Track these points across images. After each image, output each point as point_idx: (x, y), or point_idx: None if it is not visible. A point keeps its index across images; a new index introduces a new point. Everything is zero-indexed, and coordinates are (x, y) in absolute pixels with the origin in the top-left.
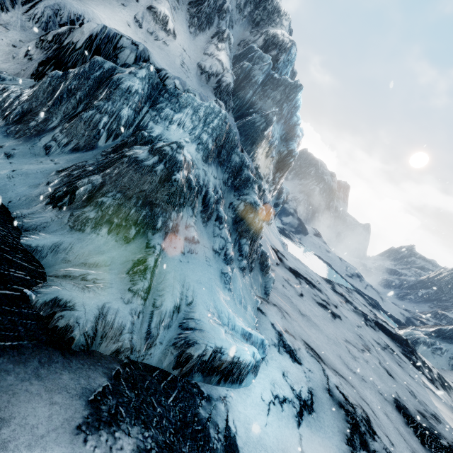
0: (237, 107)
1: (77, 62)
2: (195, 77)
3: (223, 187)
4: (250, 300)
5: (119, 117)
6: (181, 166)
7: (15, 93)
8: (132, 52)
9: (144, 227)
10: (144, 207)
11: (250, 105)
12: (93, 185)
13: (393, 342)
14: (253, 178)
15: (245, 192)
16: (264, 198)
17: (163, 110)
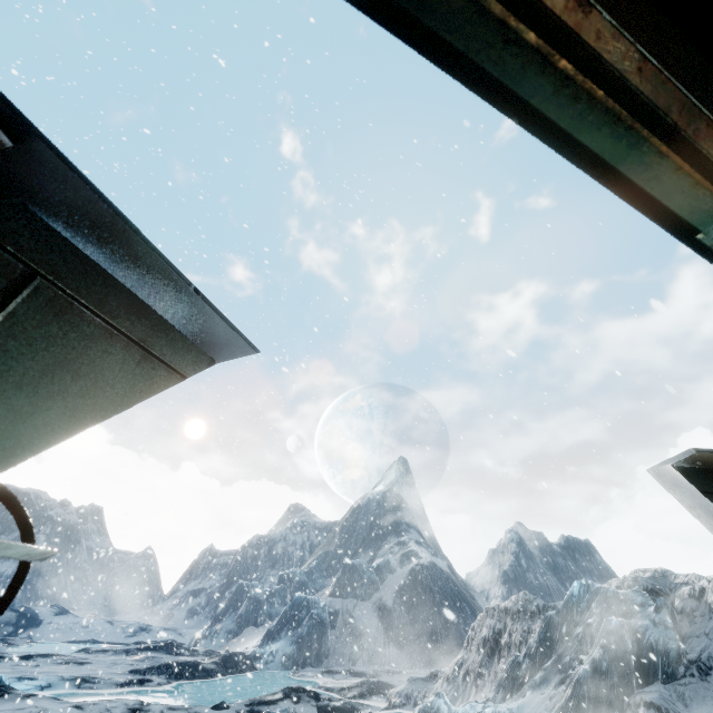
0: None
1: None
2: None
3: None
4: None
5: None
6: None
7: None
8: None
9: None
10: None
11: None
12: None
13: (158, 652)
14: None
15: None
16: None
17: None
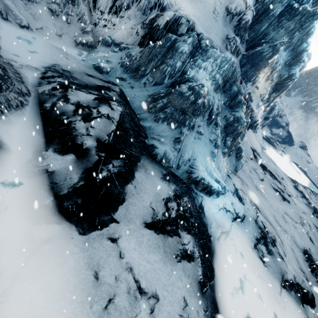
0: (251, 39)
1: (159, 36)
2: (221, 19)
3: (222, 106)
4: (224, 169)
5: (175, 67)
6: (201, 96)
7: (134, 57)
8: (186, 26)
9: (180, 124)
10: (182, 115)
11: (262, 36)
12: (163, 103)
13: None
14: (243, 101)
15: (236, 110)
16: (252, 113)
17: (197, 61)
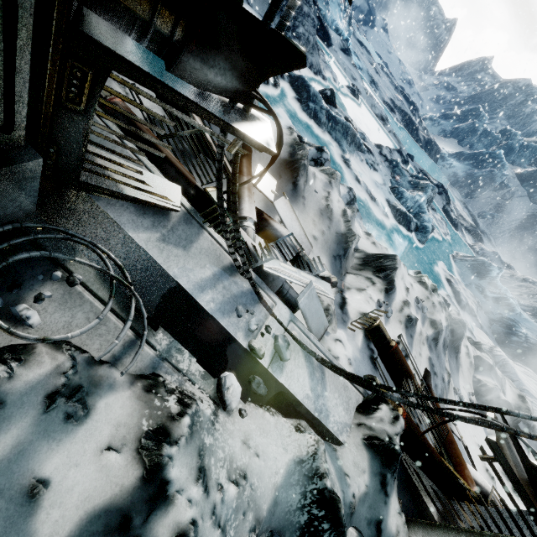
0: None
1: None
2: None
3: None
4: None
5: None
6: None
7: None
8: None
9: None
10: None
11: None
12: None
13: (407, 103)
14: None
15: None
16: None
17: None
